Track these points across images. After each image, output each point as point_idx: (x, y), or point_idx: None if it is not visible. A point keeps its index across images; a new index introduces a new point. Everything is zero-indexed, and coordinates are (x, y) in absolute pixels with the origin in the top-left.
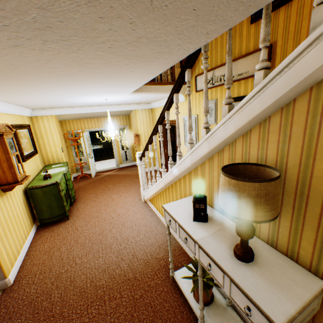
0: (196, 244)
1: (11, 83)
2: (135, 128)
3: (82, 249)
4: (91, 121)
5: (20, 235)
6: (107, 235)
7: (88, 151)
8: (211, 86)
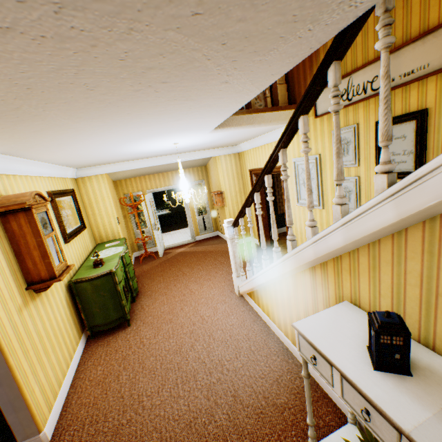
0: (404, 438)
1: (33, 126)
2: (216, 184)
3: (151, 380)
4: (155, 178)
5: (63, 355)
6: (187, 355)
7: (152, 220)
8: (346, 104)
